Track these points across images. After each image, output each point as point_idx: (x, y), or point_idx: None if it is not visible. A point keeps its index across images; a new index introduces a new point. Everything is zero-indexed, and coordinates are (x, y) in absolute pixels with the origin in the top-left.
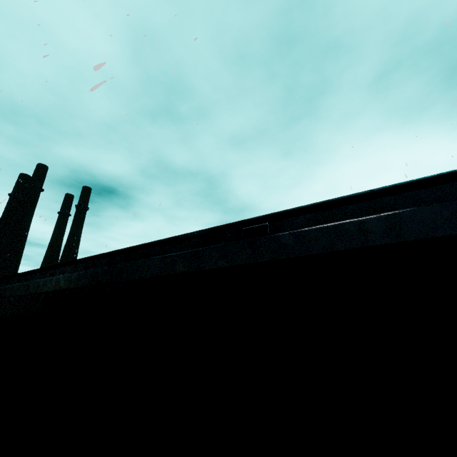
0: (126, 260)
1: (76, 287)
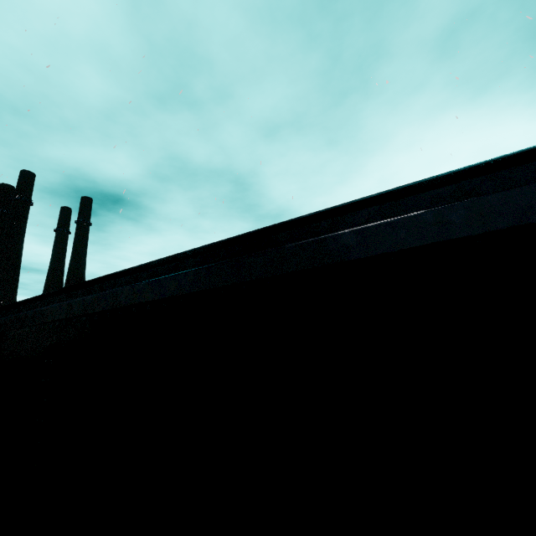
0: (313, 235)
1: (219, 286)
